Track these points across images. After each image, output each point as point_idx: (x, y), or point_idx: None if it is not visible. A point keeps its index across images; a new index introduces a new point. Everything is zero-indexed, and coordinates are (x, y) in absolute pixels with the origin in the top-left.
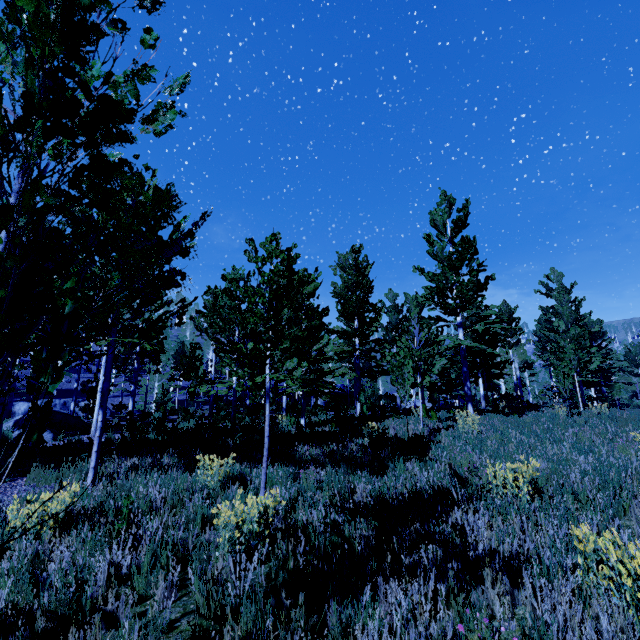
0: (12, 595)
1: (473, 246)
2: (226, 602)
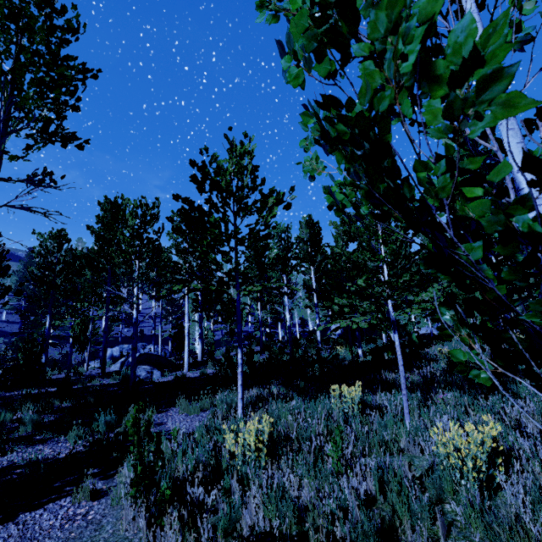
0: (329, 527)
1: None
2: None
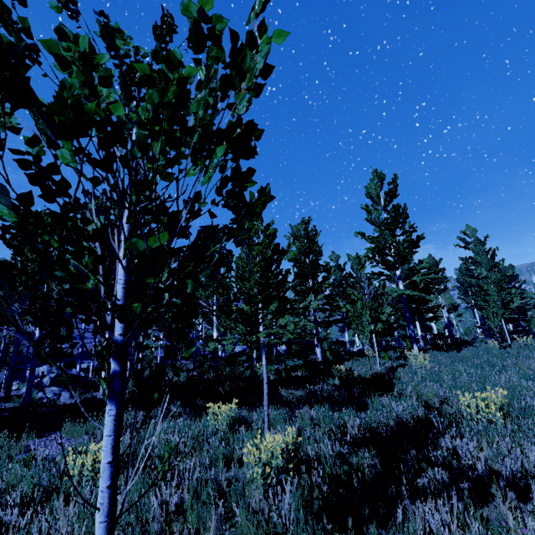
0: None
1: (404, 212)
2: (278, 530)
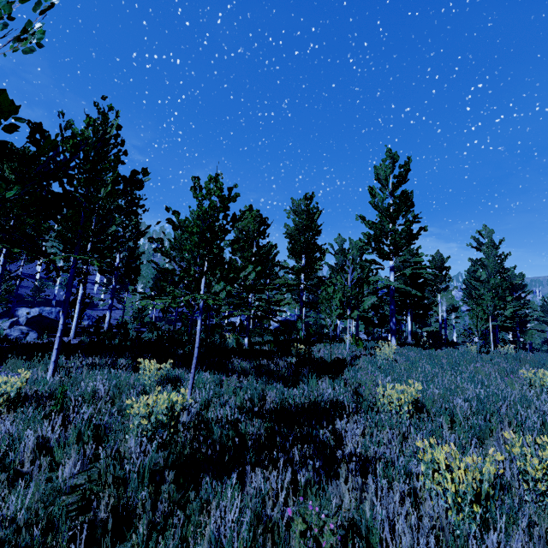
0: None
1: (410, 199)
2: (117, 474)
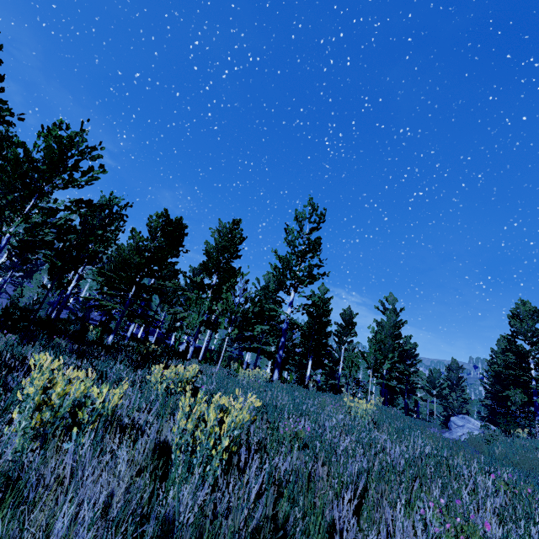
0: None
1: (317, 243)
2: None
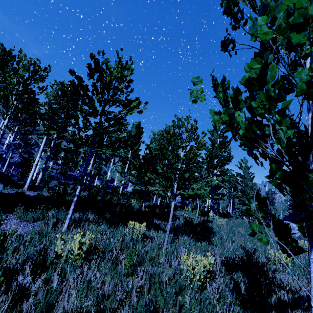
0: (124, 310)
1: (230, 141)
2: None
